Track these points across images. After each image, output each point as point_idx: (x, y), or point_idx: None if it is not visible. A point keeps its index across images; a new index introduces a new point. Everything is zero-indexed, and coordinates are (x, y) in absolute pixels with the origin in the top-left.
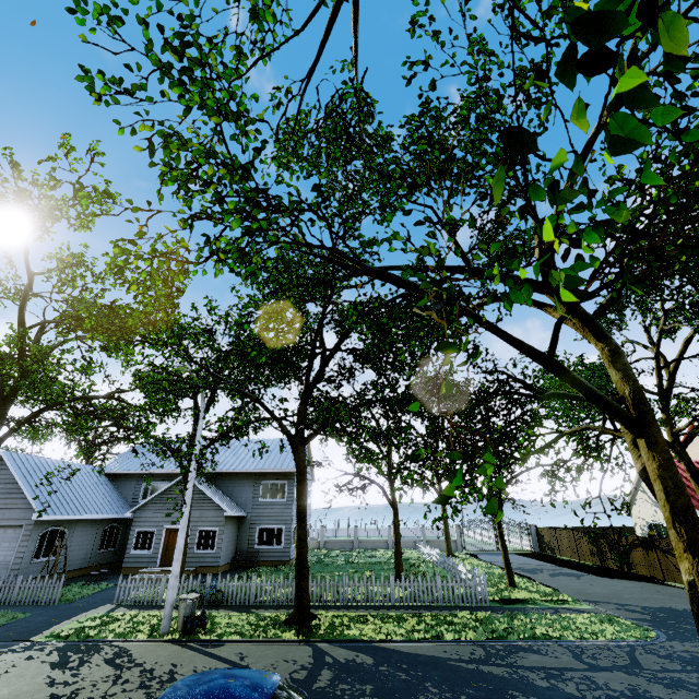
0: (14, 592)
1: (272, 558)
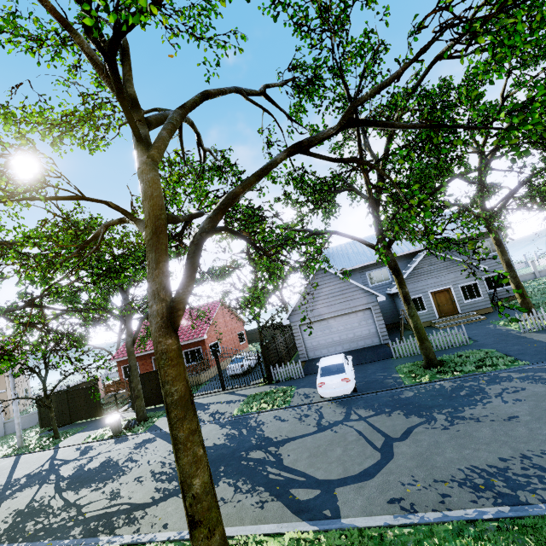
0: None
1: (507, 296)
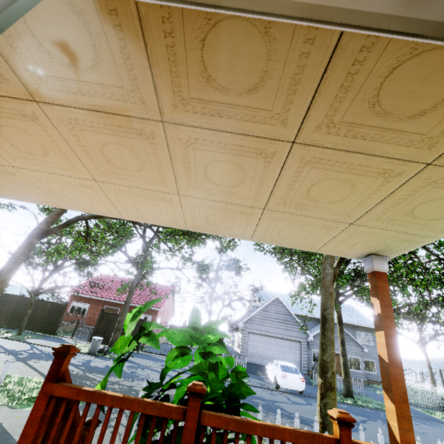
0: (337, 384)
1: (371, 379)
